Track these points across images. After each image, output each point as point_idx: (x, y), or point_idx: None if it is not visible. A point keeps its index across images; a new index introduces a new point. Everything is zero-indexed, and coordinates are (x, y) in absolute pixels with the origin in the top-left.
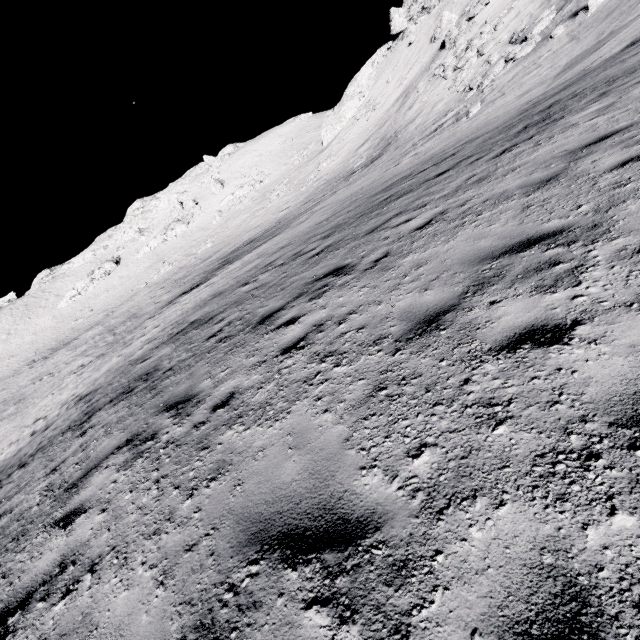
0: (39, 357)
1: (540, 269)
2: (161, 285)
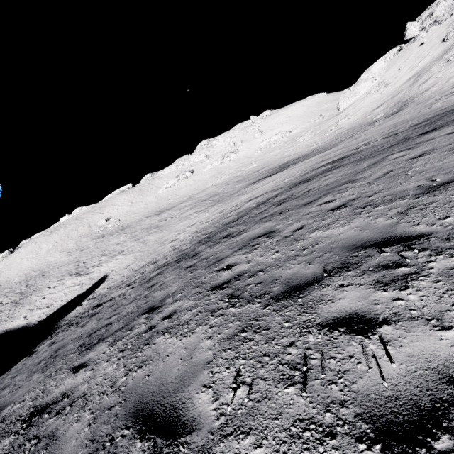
0: (152, 214)
1: None
2: (225, 184)
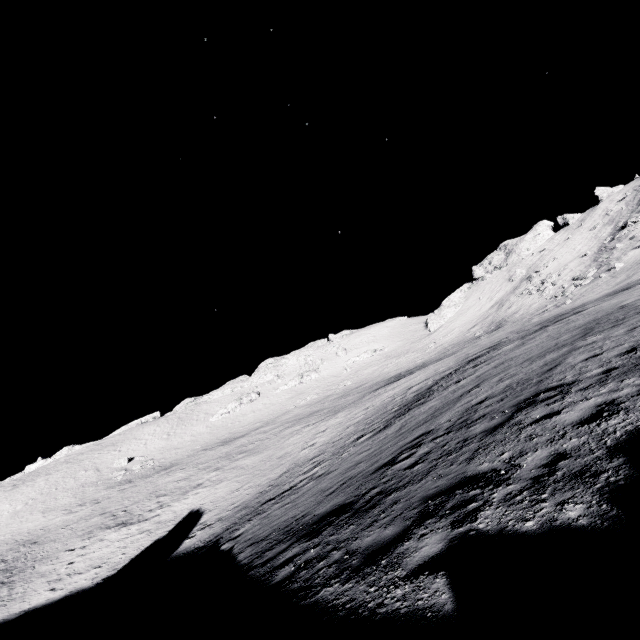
0: (211, 446)
1: None
2: (317, 403)
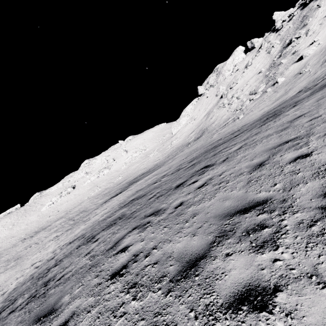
0: (28, 236)
1: (294, 146)
2: (96, 197)
